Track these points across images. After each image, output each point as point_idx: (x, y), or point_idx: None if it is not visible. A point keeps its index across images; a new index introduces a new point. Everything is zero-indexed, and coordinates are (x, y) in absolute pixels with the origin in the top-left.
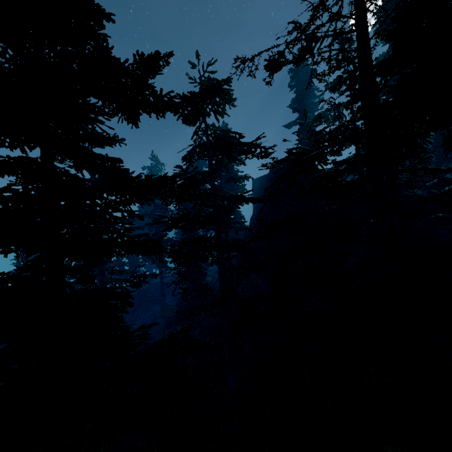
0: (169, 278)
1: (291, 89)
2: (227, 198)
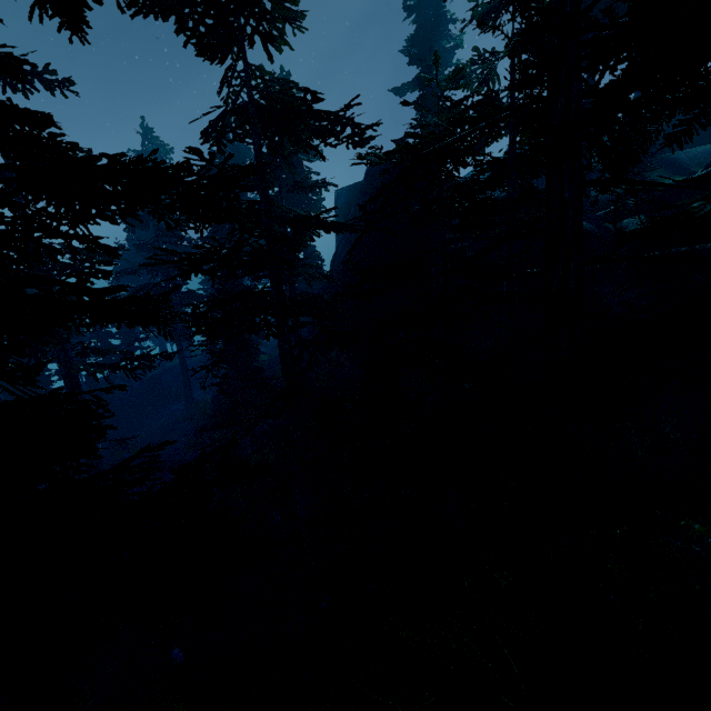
0: (196, 358)
1: (408, 14)
2: (292, 220)
